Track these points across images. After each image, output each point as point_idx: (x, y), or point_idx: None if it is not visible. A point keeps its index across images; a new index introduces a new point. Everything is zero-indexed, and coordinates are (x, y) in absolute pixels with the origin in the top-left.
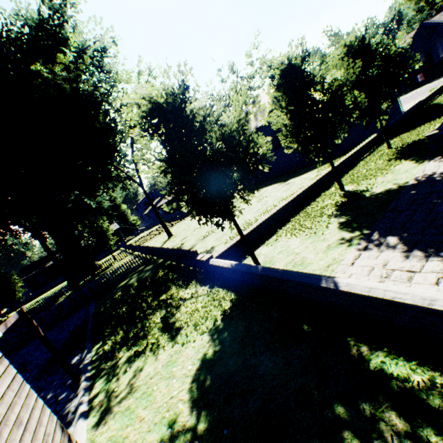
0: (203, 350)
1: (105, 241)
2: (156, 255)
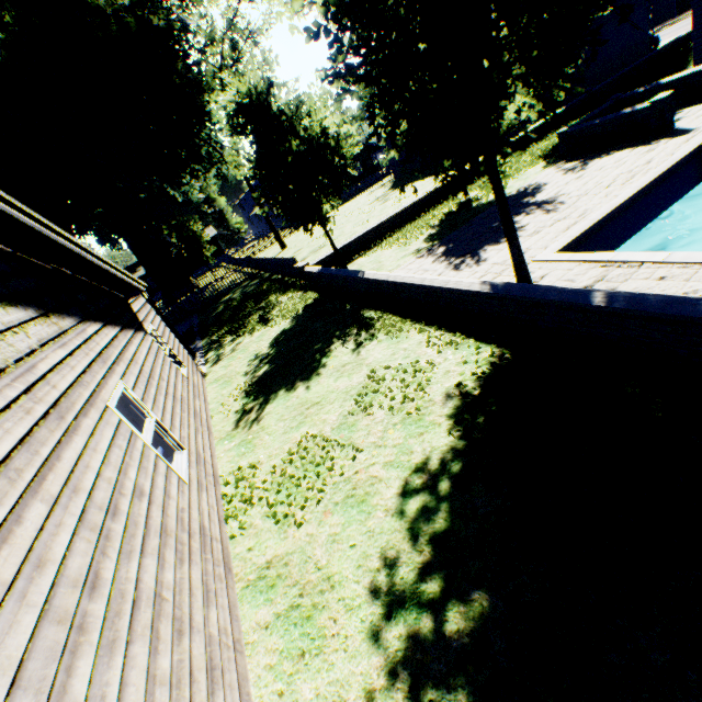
0: (284, 327)
1: (200, 251)
2: (263, 270)
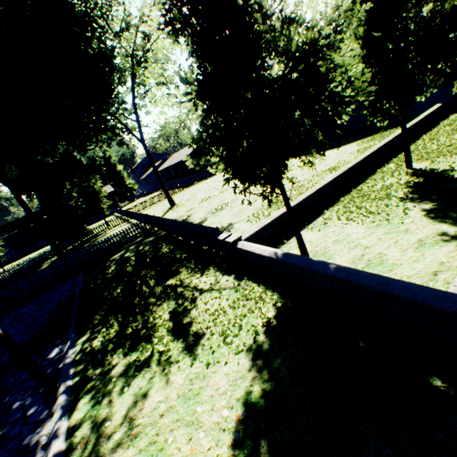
0: (243, 384)
1: (97, 204)
2: (158, 226)
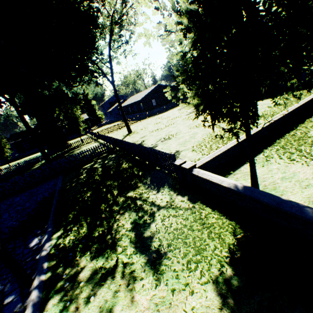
0: None
1: (76, 126)
2: (119, 147)
